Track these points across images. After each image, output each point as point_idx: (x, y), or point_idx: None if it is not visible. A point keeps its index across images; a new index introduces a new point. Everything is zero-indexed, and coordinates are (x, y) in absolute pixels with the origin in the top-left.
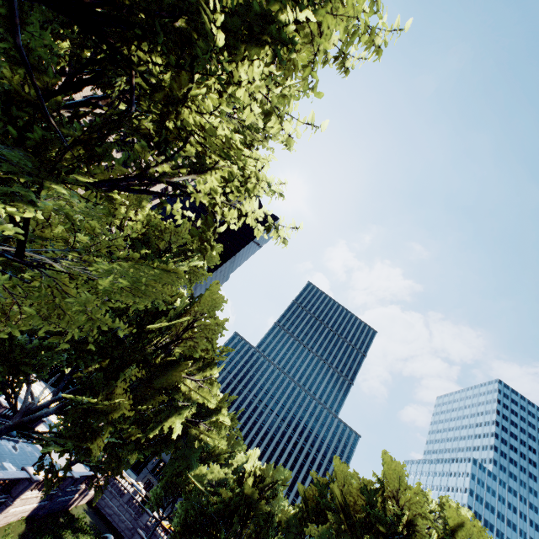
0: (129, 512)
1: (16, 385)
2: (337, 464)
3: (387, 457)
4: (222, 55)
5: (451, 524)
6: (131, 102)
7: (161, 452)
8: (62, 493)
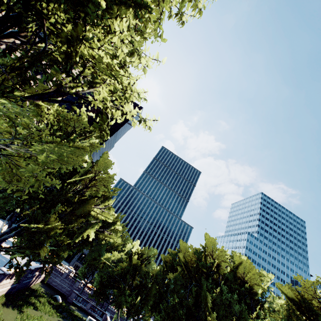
0: (67, 282)
1: None
2: (181, 243)
3: (206, 236)
4: (105, 14)
5: (236, 263)
6: (45, 42)
7: (83, 249)
8: (25, 279)
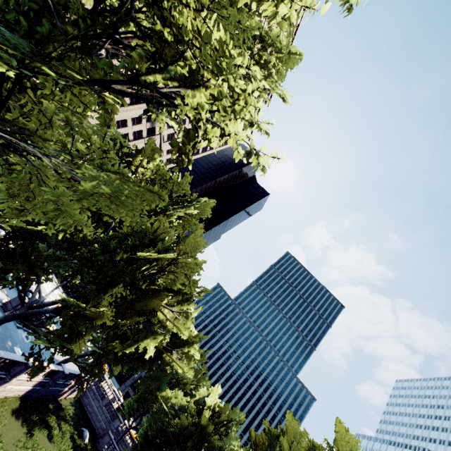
0: (105, 414)
1: (28, 282)
2: (289, 419)
3: (341, 425)
4: None
5: None
6: (132, 4)
7: (137, 369)
8: (53, 384)
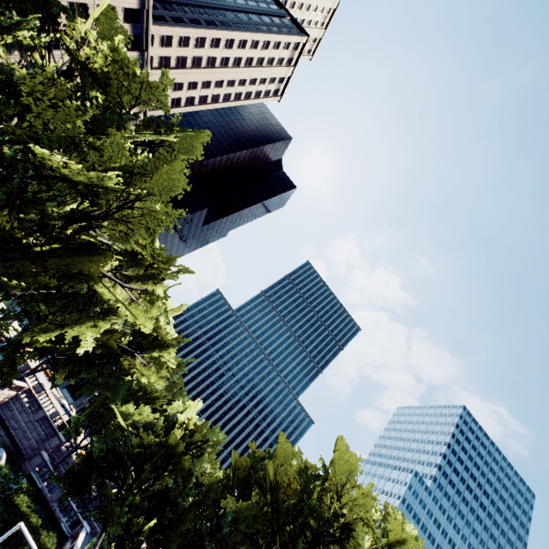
0: (37, 431)
1: None
2: (281, 440)
3: (342, 447)
4: None
5: (393, 538)
6: None
7: (79, 374)
8: None
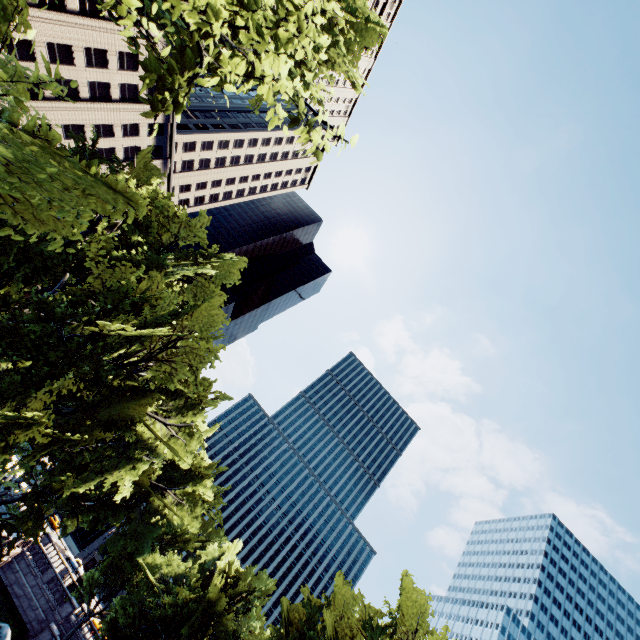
0: (46, 597)
1: None
2: (339, 582)
3: (408, 584)
4: None
5: None
6: None
7: (104, 521)
8: None
